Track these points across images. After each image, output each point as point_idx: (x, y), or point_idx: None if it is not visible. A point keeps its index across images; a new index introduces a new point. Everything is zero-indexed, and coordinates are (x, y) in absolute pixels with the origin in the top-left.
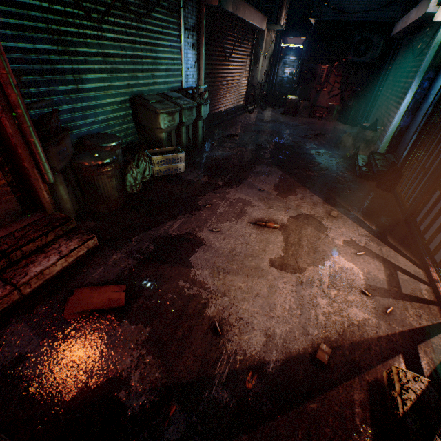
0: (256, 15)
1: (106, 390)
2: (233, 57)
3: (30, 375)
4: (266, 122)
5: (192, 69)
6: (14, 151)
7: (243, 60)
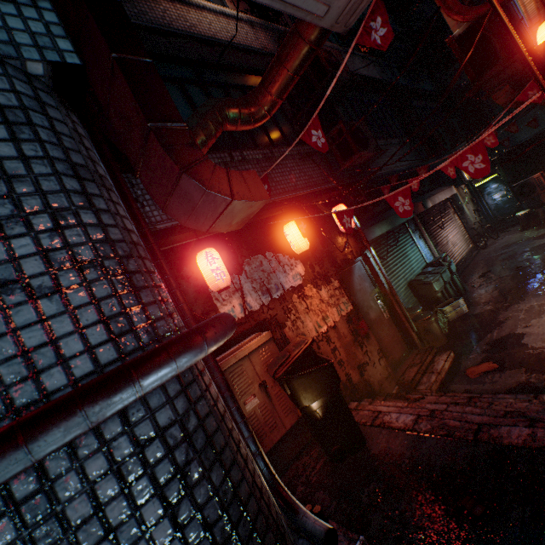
0: (445, 192)
1: (520, 386)
2: (444, 224)
3: (478, 392)
4: (508, 247)
5: (425, 249)
6: (400, 321)
7: (451, 219)
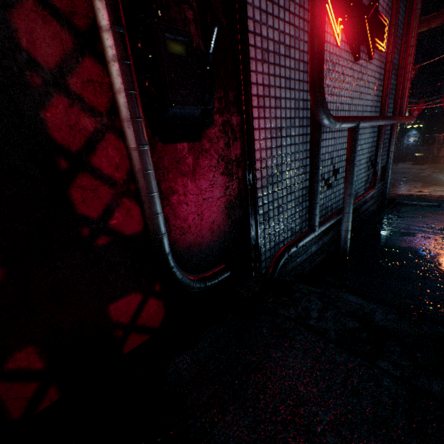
0: None
1: None
2: None
3: None
4: (402, 169)
5: None
6: None
7: None
